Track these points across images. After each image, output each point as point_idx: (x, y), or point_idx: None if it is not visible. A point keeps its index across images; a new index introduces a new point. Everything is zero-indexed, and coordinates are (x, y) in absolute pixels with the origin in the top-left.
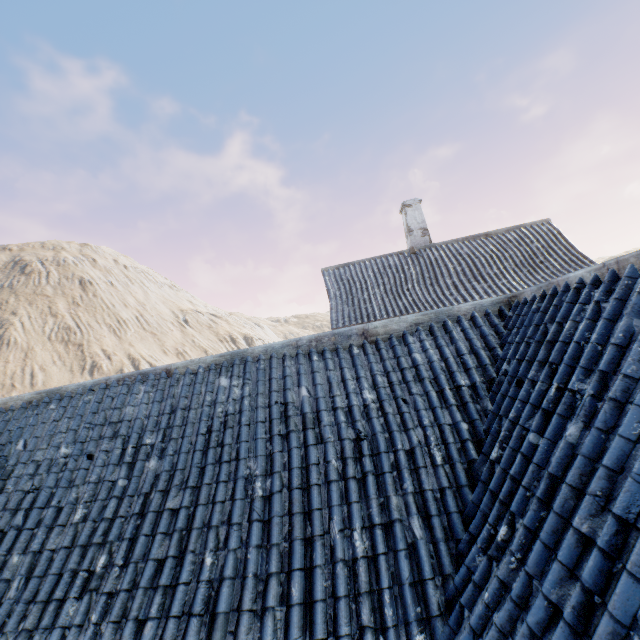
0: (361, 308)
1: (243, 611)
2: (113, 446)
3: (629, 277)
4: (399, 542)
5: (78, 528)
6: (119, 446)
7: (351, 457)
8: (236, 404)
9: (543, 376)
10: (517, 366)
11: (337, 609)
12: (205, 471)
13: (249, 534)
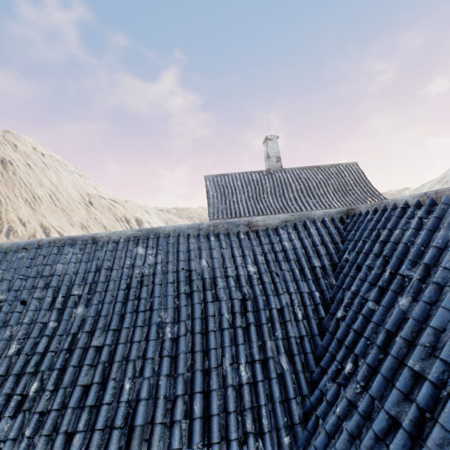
0: (231, 207)
1: (156, 424)
2: (44, 295)
3: (445, 203)
4: (272, 373)
5: (12, 360)
6: (50, 295)
7: (239, 312)
8: (150, 268)
9: (379, 264)
10: (356, 256)
11: (228, 420)
12: (125, 318)
13: (160, 366)
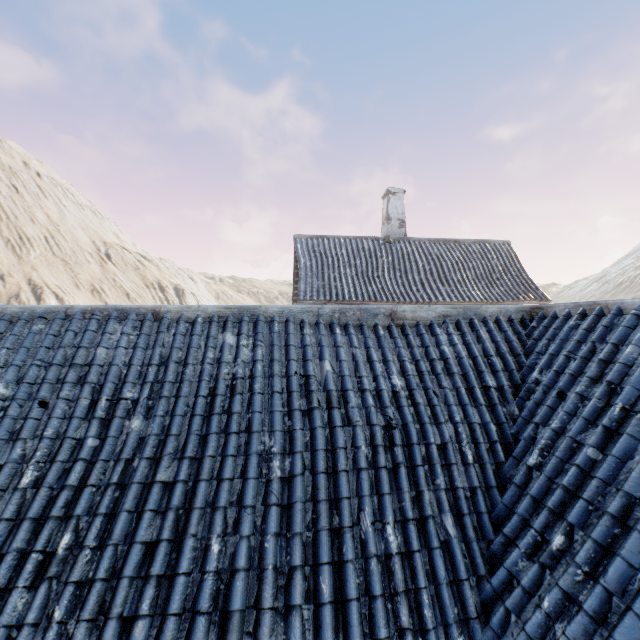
0: (331, 285)
1: (264, 609)
2: (77, 394)
3: None
4: (434, 540)
5: (26, 495)
6: (87, 396)
7: (382, 445)
8: (246, 367)
9: (600, 393)
10: (554, 377)
11: (374, 609)
12: (208, 441)
13: (266, 519)
